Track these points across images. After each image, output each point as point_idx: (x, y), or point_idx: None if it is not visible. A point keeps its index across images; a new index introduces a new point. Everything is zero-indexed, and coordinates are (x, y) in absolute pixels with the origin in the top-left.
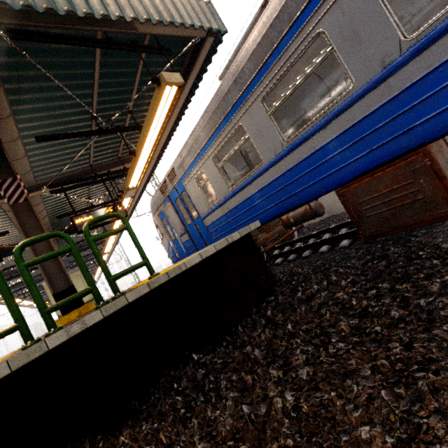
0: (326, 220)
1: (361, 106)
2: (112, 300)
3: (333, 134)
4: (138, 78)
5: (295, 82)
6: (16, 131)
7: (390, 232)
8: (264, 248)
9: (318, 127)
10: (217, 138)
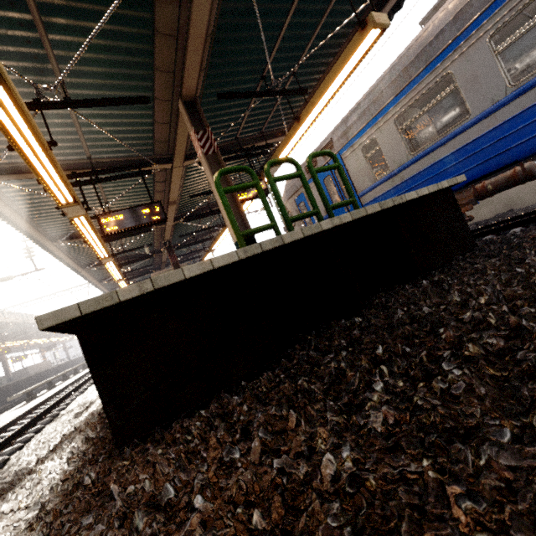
0: (504, 214)
1: None
2: None
3: None
4: (318, 30)
5: None
6: (200, 88)
7: None
8: None
9: None
10: (408, 93)
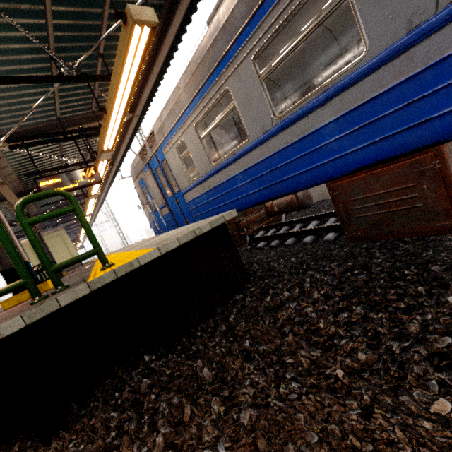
0: (317, 205)
1: (372, 82)
2: (52, 294)
3: (332, 115)
4: (107, 9)
5: (295, 38)
6: None
7: (378, 238)
8: (247, 231)
9: (315, 104)
10: (200, 102)
